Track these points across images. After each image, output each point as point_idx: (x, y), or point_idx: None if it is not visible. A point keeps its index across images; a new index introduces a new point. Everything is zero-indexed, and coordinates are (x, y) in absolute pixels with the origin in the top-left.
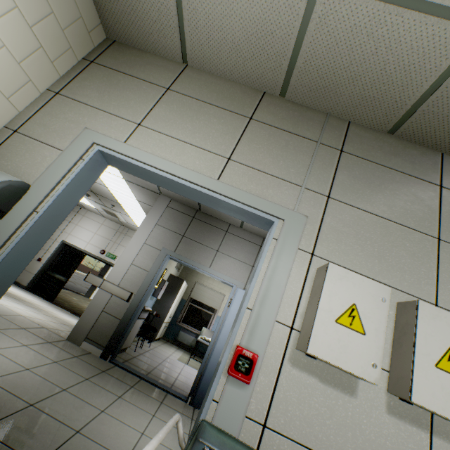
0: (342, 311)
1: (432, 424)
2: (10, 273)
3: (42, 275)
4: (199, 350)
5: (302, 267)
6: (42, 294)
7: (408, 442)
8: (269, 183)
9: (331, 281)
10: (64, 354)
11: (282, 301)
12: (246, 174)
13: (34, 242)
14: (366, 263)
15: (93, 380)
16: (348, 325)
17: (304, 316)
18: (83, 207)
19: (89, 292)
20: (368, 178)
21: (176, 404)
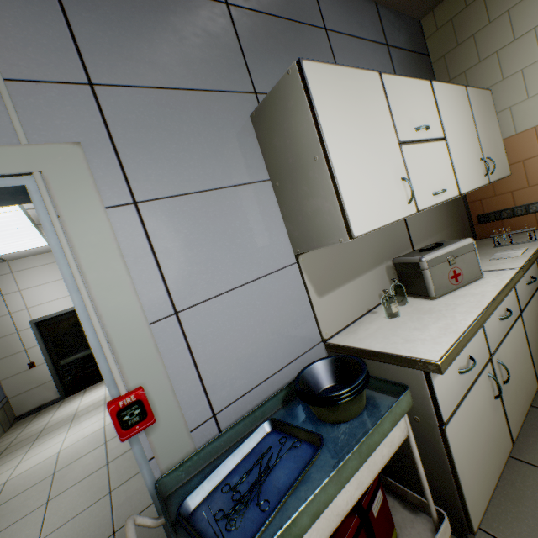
0: None
1: None
2: None
3: (56, 374)
4: None
5: None
6: (87, 384)
7: None
8: None
9: None
10: None
11: None
12: None
13: None
14: None
15: None
16: None
17: None
18: None
19: None
20: None
21: None
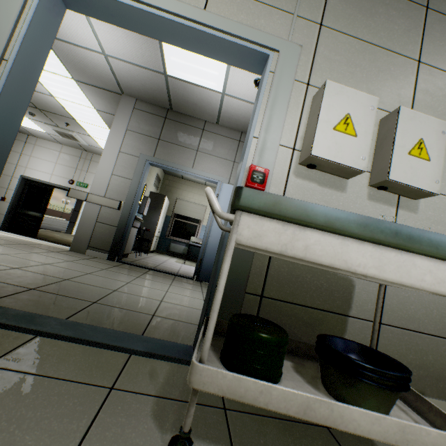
0: (339, 121)
1: (398, 202)
2: (4, 136)
3: (13, 214)
4: (191, 256)
5: (299, 97)
6: (22, 233)
7: (381, 215)
8: (260, 13)
9: (329, 97)
10: (74, 257)
11: (283, 128)
12: (234, 3)
13: (15, 101)
14: (356, 89)
15: (110, 270)
16: (343, 131)
17: (304, 138)
18: (30, 134)
19: (69, 229)
20: (359, 1)
21: (185, 280)
